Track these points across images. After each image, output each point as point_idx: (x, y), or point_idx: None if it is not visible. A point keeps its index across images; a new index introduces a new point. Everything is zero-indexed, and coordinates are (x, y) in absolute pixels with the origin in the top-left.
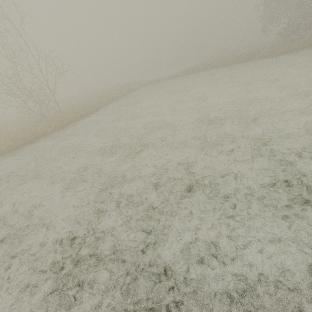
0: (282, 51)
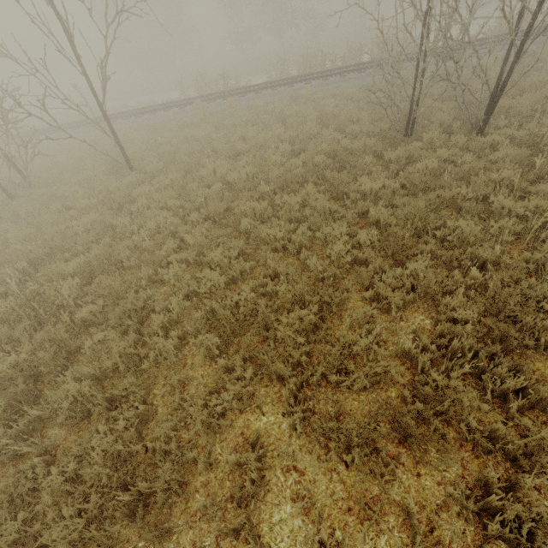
0: None
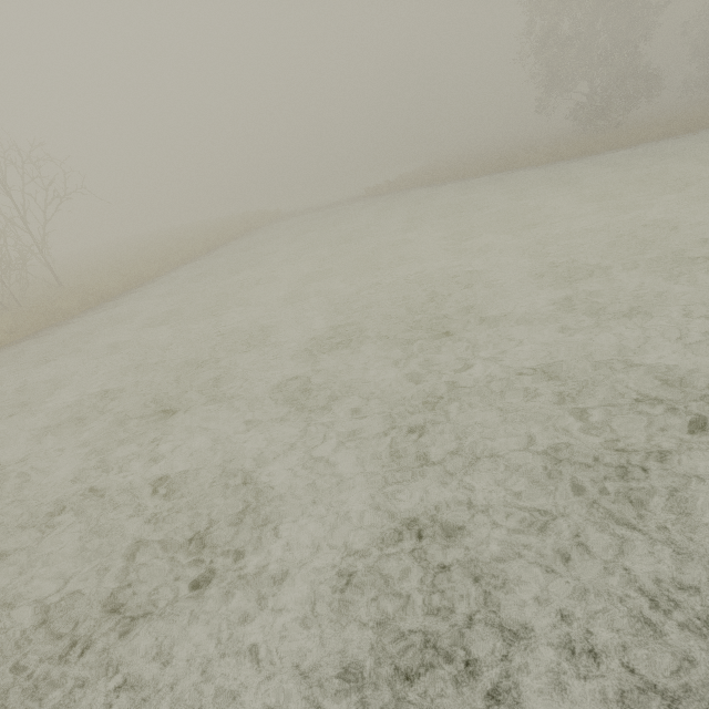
0: (575, 153)
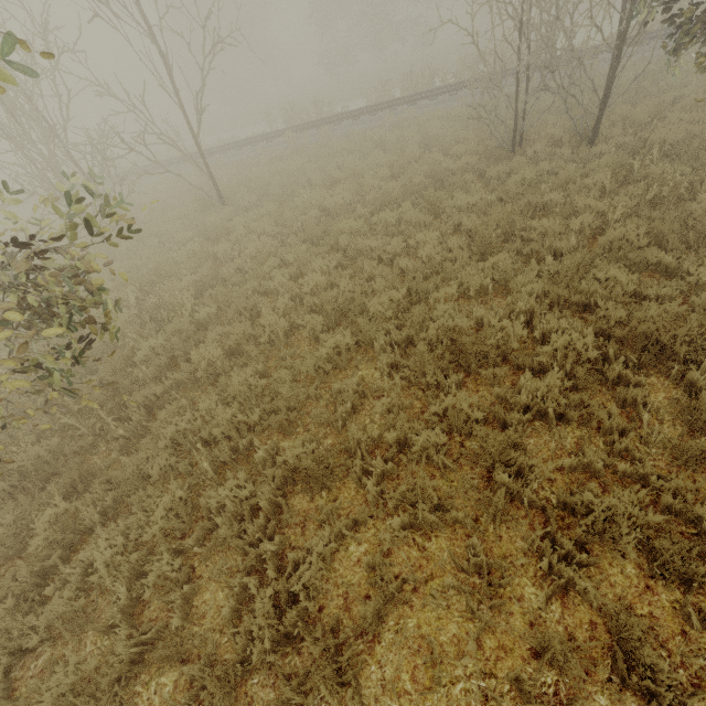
0: None
